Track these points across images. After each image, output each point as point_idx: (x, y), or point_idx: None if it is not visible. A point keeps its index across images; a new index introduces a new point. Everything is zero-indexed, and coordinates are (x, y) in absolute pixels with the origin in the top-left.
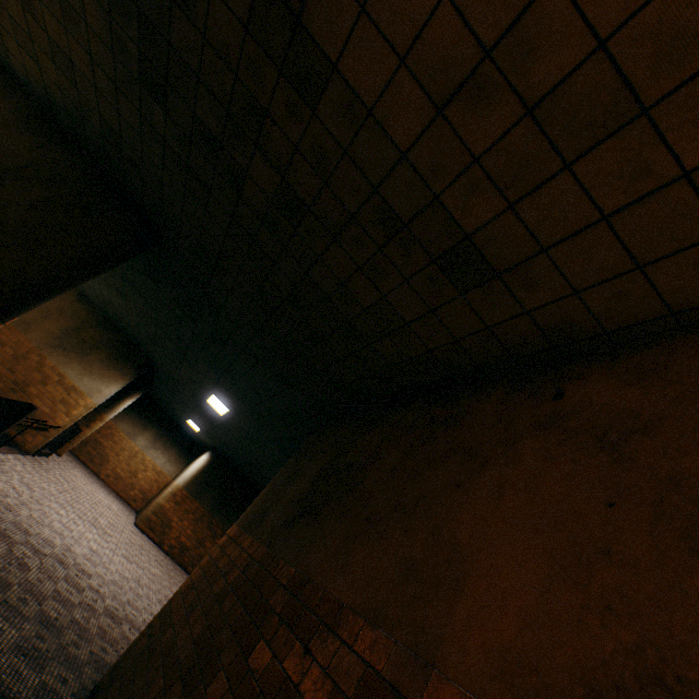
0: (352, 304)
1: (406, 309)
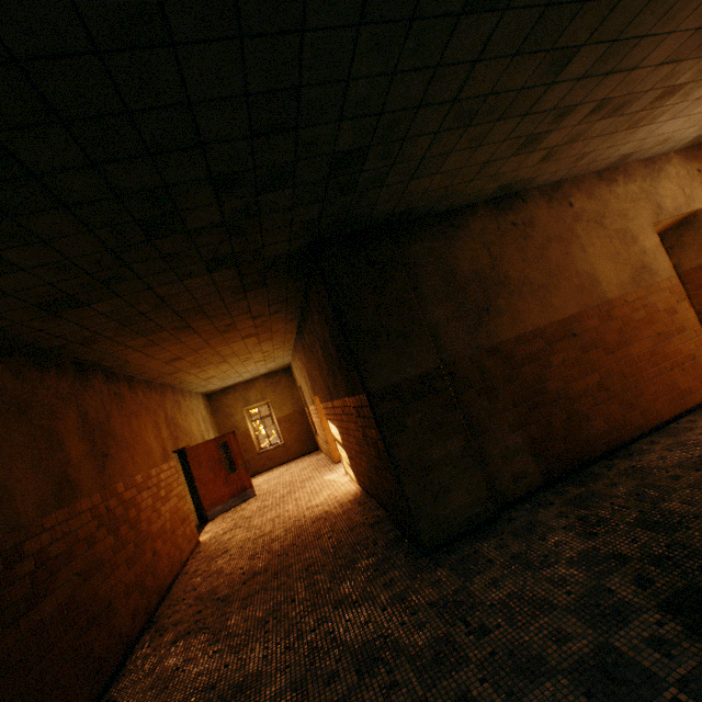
0: (4, 242)
1: (7, 282)
